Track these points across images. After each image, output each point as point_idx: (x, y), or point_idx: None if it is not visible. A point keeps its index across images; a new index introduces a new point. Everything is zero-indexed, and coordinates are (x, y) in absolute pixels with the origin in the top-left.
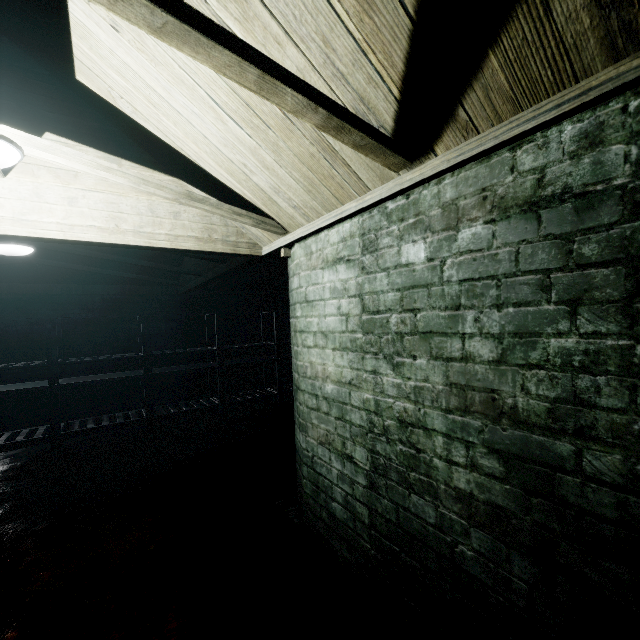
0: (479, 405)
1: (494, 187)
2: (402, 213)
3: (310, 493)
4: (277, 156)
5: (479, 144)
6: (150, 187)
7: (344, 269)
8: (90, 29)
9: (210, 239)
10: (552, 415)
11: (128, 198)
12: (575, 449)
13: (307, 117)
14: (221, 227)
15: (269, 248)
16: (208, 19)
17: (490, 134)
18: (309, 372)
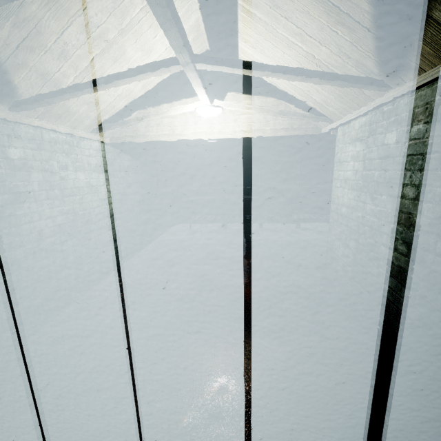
0: (403, 220)
1: (431, 102)
2: (389, 114)
3: (329, 262)
4: (323, 87)
5: (424, 78)
6: (264, 112)
7: (359, 145)
8: (245, 50)
9: (291, 129)
10: (430, 226)
11: (255, 115)
12: (435, 242)
13: (325, 83)
14: (298, 121)
15: (324, 130)
16: (282, 66)
17: (430, 73)
18: (336, 201)
